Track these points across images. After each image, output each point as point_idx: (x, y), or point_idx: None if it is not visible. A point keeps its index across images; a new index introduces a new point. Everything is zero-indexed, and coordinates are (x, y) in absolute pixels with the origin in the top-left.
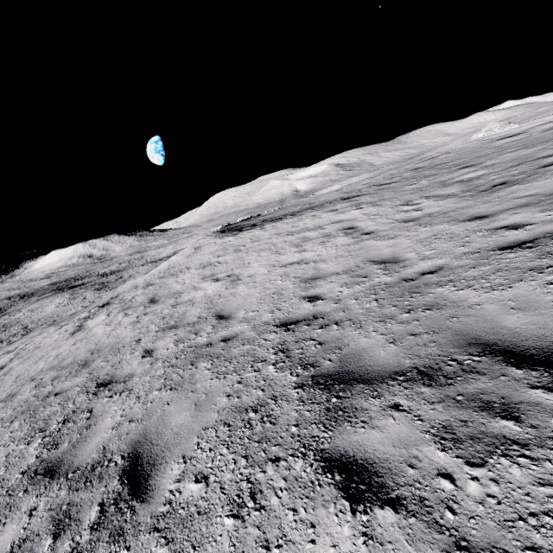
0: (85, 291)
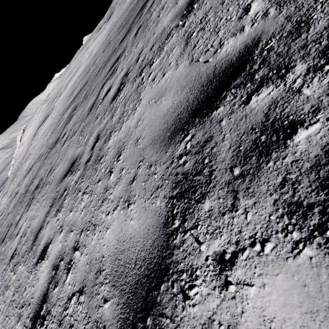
0: None
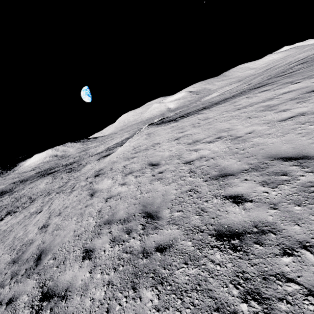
0: (61, 174)
